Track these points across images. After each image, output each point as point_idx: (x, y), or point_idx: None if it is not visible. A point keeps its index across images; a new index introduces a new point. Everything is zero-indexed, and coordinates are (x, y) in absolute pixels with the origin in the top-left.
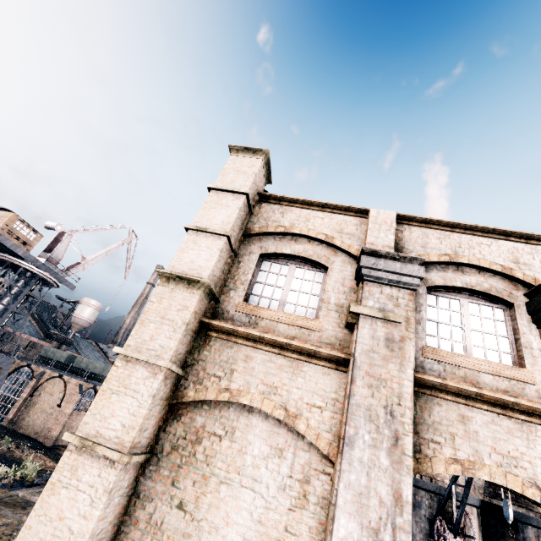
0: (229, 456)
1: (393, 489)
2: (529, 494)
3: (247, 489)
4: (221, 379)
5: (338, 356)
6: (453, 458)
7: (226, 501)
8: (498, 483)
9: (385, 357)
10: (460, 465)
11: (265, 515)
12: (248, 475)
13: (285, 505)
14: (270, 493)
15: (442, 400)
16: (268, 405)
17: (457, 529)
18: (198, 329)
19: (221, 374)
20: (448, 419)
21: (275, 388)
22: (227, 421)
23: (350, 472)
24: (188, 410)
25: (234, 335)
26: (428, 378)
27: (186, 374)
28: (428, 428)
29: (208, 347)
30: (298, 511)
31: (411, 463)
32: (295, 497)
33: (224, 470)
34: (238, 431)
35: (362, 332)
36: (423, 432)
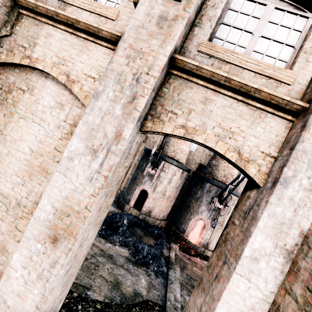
0: (28, 103)
1: (117, 130)
2: (229, 155)
3: (36, 124)
4: (26, 49)
5: (115, 34)
6: (182, 125)
7: (22, 128)
8: (208, 146)
9: (152, 34)
10: (185, 130)
11: (44, 139)
12: (38, 116)
13: (57, 136)
14: (49, 128)
15: (195, 84)
16: (55, 71)
17: (222, 202)
18: (10, 4)
19: (27, 45)
20: (192, 99)
21: (64, 60)
22: (30, 82)
23: (90, 115)
24: (5, 71)
25: (39, 13)
26: (187, 60)
27: (2, 43)
28: (173, 104)
29: (19, 24)
30: (65, 141)
31: (137, 116)
32: (65, 133)
33: (23, 111)
34: (36, 89)
35: (139, 8)
36: (168, 105)
